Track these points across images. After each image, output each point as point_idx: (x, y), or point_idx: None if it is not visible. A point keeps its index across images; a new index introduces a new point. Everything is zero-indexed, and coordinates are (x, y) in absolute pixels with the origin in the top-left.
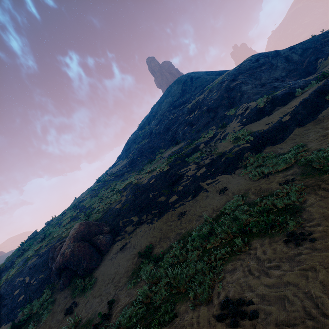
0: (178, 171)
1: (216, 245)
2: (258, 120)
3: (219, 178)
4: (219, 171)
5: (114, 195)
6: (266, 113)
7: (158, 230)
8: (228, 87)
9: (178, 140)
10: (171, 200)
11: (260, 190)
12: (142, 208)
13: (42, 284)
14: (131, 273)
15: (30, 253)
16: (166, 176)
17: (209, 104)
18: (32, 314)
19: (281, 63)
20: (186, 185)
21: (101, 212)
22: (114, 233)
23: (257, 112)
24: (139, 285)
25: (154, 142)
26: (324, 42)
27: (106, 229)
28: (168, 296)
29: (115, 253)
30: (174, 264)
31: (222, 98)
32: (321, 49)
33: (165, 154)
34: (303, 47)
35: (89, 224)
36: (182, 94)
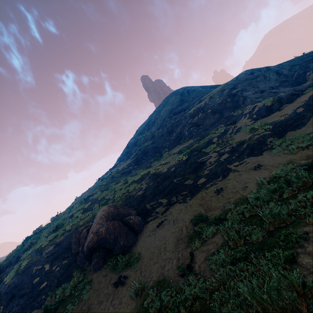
0: (197, 160)
1: (293, 194)
2: (268, 115)
3: (247, 160)
4: (245, 155)
5: (130, 185)
6: (274, 110)
7: (197, 205)
8: (230, 93)
9: (186, 138)
10: (200, 182)
11: (309, 156)
12: (169, 192)
13: (67, 269)
14: (187, 239)
15: (44, 243)
16: (186, 164)
17: (213, 107)
18: (65, 297)
19: (273, 76)
20: (212, 169)
21: (119, 200)
22: (143, 215)
23: (266, 109)
24: (209, 242)
25: (159, 142)
26: (308, 60)
27: (133, 212)
28: (268, 233)
29: (152, 231)
30: (246, 218)
31: (225, 102)
32: (307, 65)
33: (173, 151)
34: (290, 64)
35: (117, 207)
36: (181, 103)
